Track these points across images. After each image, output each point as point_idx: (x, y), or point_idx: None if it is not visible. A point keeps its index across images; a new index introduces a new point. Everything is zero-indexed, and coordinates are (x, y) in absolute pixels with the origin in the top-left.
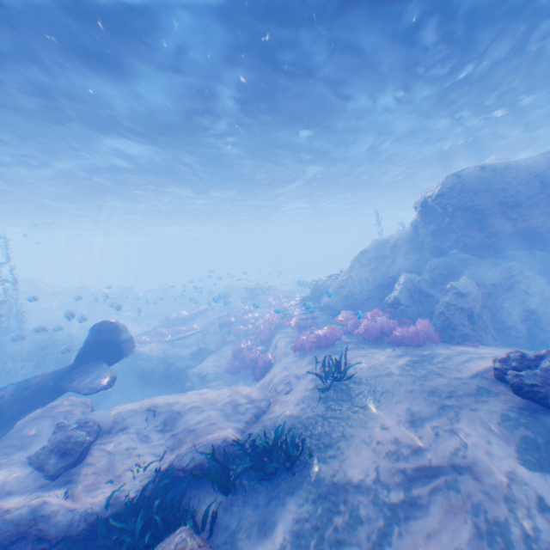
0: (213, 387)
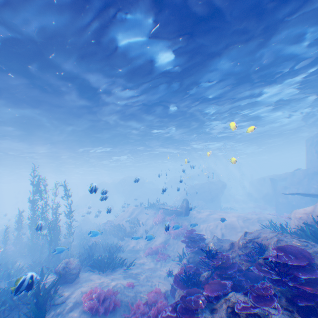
0: None
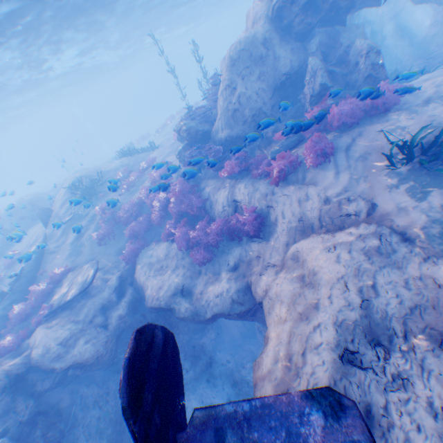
0: (207, 287)
